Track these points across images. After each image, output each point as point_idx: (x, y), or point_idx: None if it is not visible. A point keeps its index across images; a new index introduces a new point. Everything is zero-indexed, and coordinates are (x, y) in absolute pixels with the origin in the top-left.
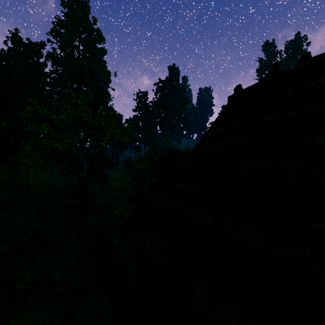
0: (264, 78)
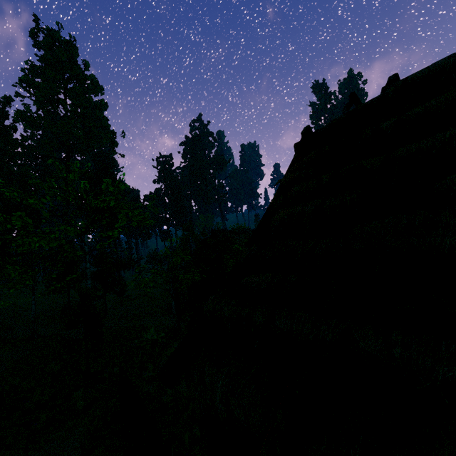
0: (342, 113)
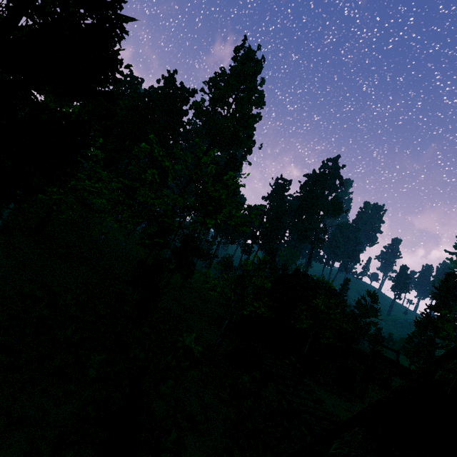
0: None
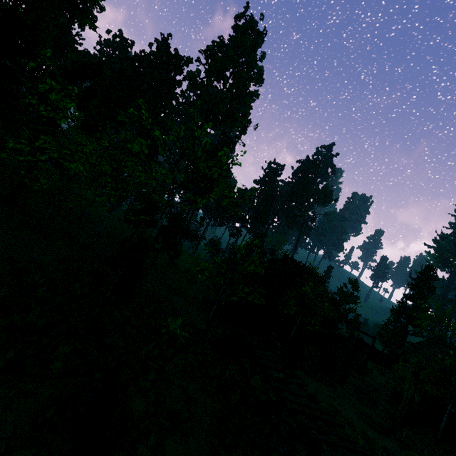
0: None
